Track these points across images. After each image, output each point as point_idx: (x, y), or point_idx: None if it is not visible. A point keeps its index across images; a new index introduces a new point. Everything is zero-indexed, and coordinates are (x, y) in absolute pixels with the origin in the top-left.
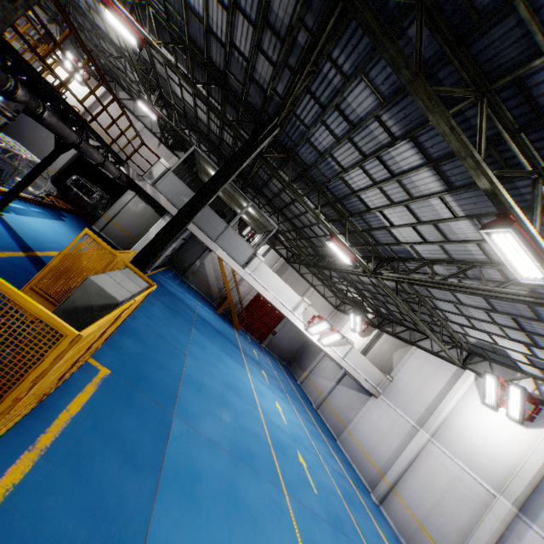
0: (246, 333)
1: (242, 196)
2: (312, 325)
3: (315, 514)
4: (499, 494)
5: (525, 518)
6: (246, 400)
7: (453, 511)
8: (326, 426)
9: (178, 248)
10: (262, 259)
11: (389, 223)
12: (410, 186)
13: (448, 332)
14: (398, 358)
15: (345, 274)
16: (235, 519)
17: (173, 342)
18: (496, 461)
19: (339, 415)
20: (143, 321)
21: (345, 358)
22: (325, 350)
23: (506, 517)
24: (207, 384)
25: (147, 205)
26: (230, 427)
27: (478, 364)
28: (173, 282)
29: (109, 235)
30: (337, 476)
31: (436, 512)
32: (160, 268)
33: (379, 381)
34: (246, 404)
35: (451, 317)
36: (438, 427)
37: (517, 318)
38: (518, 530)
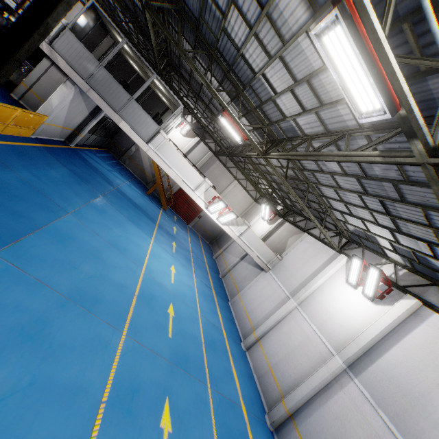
0: (175, 214)
1: (148, 68)
2: (211, 204)
3: (154, 353)
4: (336, 353)
5: (351, 373)
6: (129, 259)
7: (298, 362)
8: (225, 291)
9: (113, 132)
10: (165, 136)
11: (273, 91)
12: (280, 23)
13: (333, 221)
14: (291, 242)
15: (257, 166)
16: (17, 350)
17: (57, 200)
18: (343, 328)
19: (236, 283)
20: (21, 176)
21: (241, 236)
22: (223, 228)
23: (336, 371)
24: (81, 239)
25: (64, 76)
26: (86, 275)
27: (353, 250)
28: (103, 161)
29: (29, 105)
30: (210, 327)
31: (285, 361)
32: (93, 147)
33: (270, 259)
34: (128, 261)
35: (334, 204)
36: (305, 298)
37: (384, 200)
38: (343, 382)
